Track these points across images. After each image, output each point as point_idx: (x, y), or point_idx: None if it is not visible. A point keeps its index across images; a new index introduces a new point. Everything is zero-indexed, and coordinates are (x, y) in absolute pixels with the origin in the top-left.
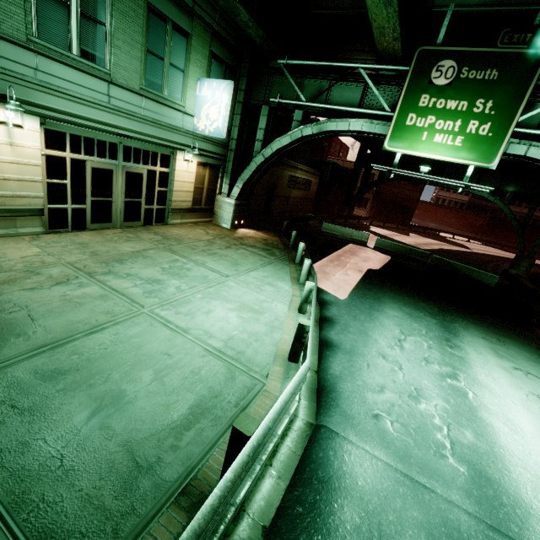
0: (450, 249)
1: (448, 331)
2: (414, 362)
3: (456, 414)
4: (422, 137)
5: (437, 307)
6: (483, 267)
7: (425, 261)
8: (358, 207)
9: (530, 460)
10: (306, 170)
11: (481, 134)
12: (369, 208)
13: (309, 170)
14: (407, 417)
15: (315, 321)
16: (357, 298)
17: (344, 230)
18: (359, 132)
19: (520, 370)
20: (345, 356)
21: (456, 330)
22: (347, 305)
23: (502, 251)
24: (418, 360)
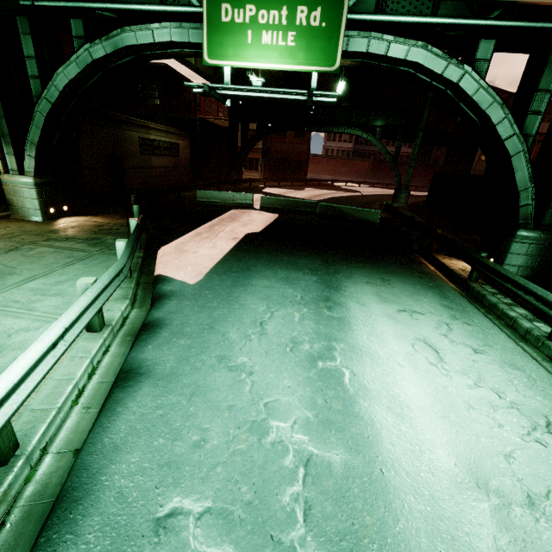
0: (343, 196)
1: (329, 286)
2: (275, 352)
3: (322, 428)
4: (247, 39)
5: (320, 260)
6: (372, 206)
7: (314, 212)
8: (250, 170)
9: (422, 466)
10: (164, 129)
11: (314, 25)
12: (263, 170)
13: (169, 130)
14: (235, 482)
15: (129, 335)
16: (217, 275)
17: (224, 195)
18: (172, 44)
19: (404, 312)
20: (155, 388)
21: (339, 282)
22: (197, 290)
23: (387, 189)
24: (282, 346)
